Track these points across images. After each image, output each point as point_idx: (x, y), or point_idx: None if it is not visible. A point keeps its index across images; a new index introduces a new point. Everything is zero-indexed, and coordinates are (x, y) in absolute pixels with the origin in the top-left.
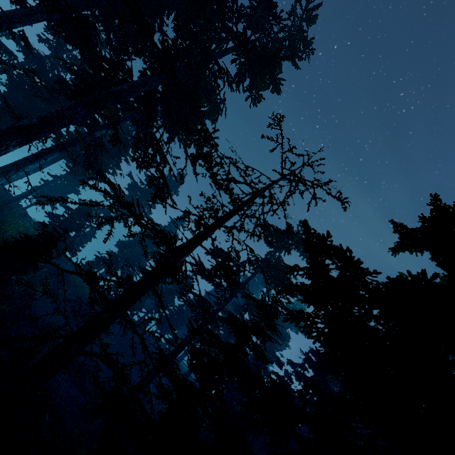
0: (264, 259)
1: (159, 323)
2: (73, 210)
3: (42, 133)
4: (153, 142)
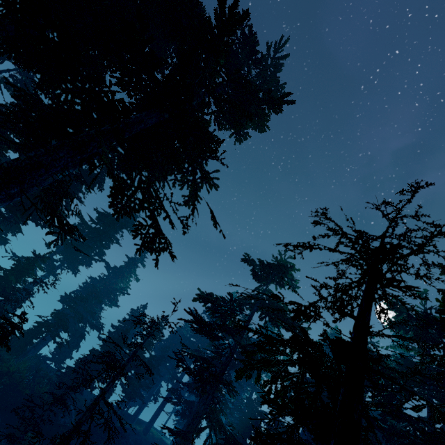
0: (254, 296)
1: (126, 390)
2: (7, 270)
3: (4, 190)
4: (153, 188)
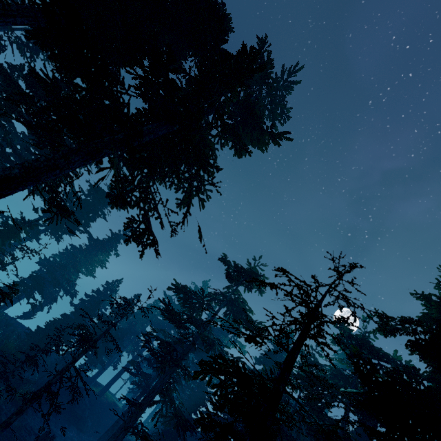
0: (224, 294)
1: (89, 355)
2: None
3: (22, 186)
4: (151, 194)
